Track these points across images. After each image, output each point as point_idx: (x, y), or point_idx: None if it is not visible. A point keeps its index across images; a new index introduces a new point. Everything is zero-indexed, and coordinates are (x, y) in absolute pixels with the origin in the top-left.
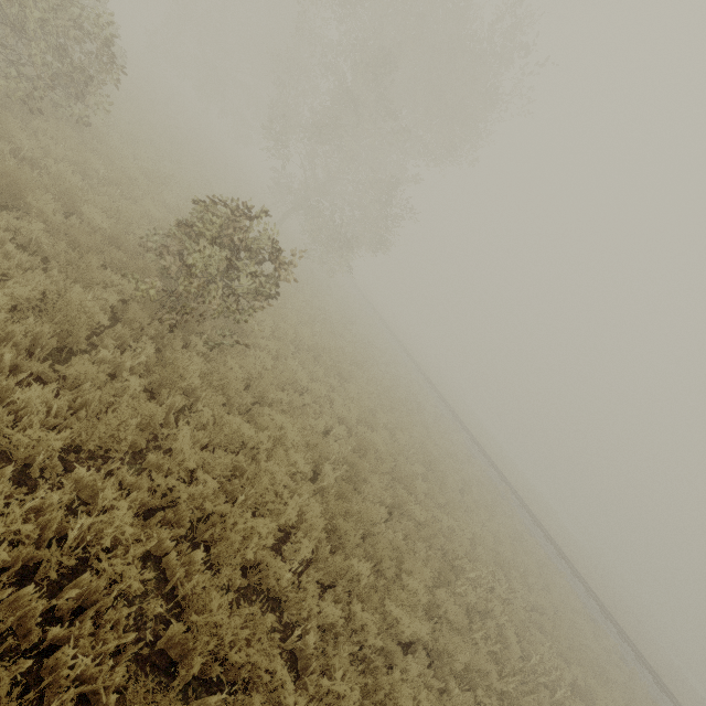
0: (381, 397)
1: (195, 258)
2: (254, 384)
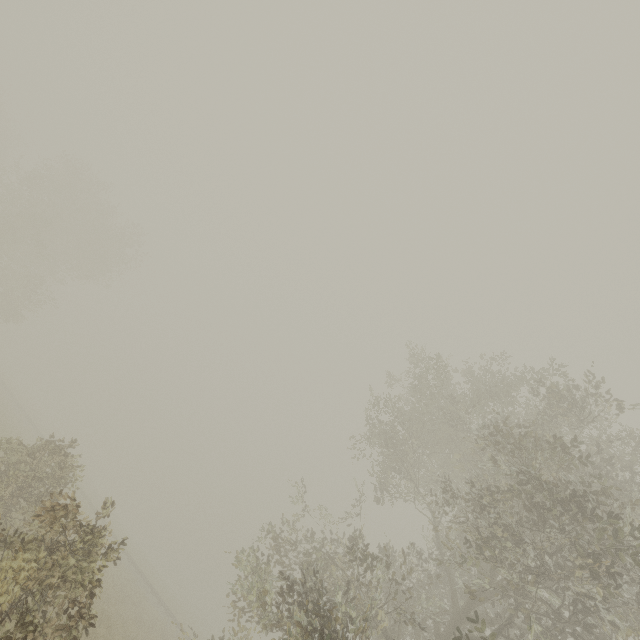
0: None
1: None
2: None
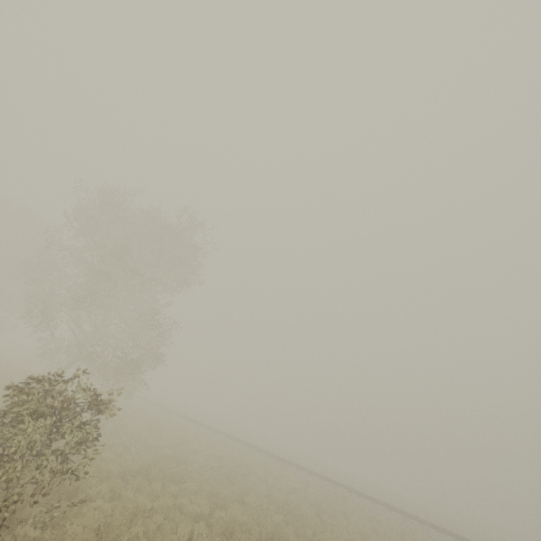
0: (216, 479)
1: (18, 438)
2: (102, 538)
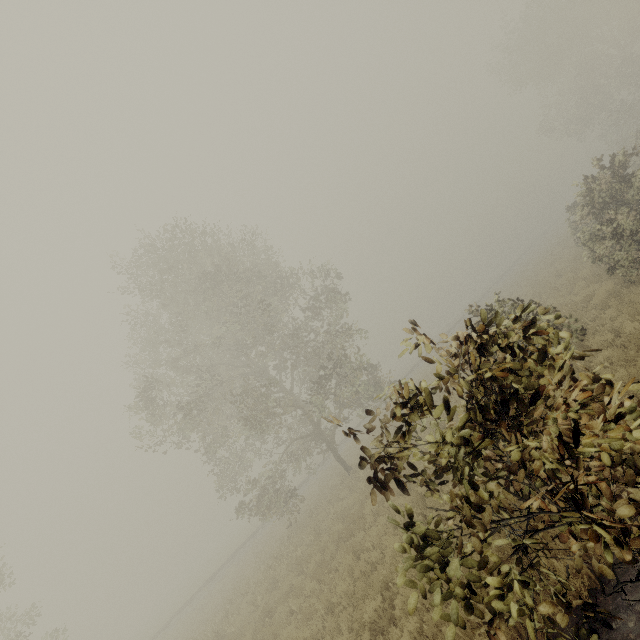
0: None
1: None
2: None
